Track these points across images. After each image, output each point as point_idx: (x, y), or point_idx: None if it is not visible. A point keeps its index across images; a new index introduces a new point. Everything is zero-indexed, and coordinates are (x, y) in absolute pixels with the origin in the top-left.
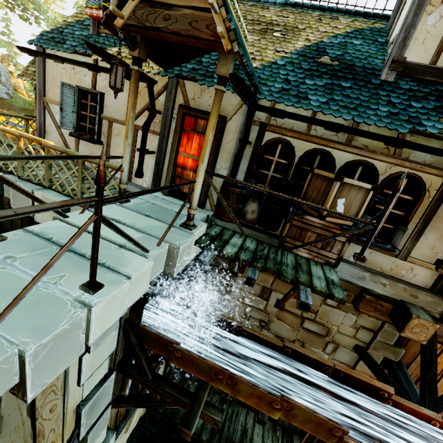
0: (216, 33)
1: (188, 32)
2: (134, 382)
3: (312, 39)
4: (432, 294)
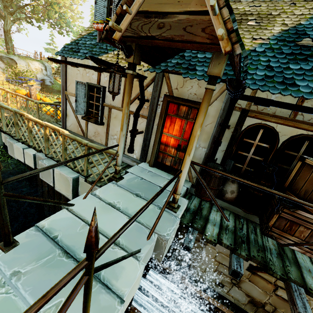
0: (212, 35)
1: (182, 38)
2: None
3: (289, 23)
4: None
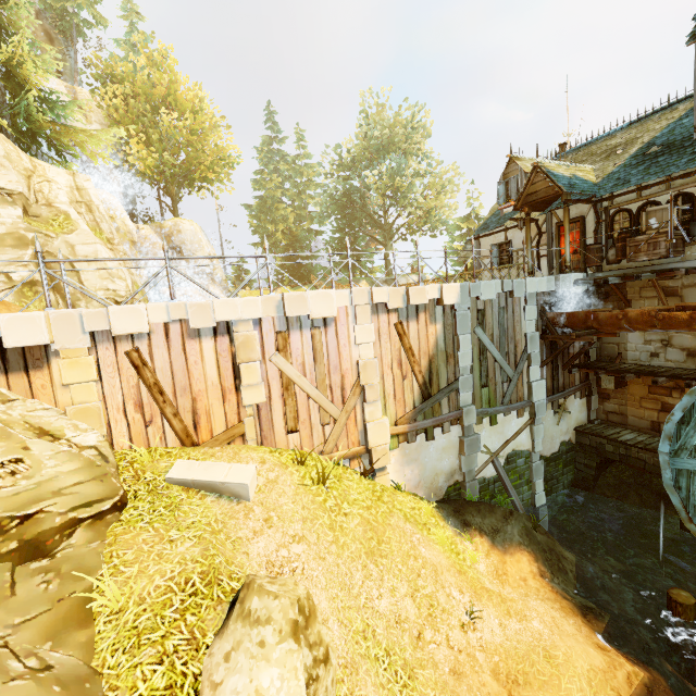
0: (556, 190)
1: (545, 196)
2: (553, 369)
3: (645, 141)
4: None
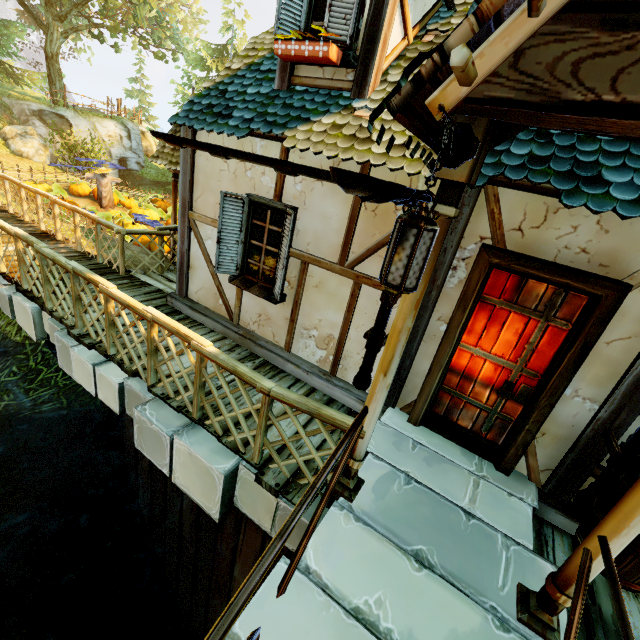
0: None
1: None
2: None
3: None
4: None
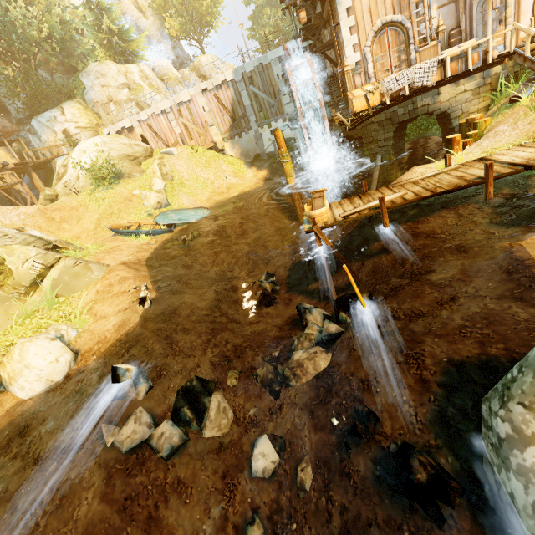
0: None
1: None
2: None
3: None
4: (319, 4)
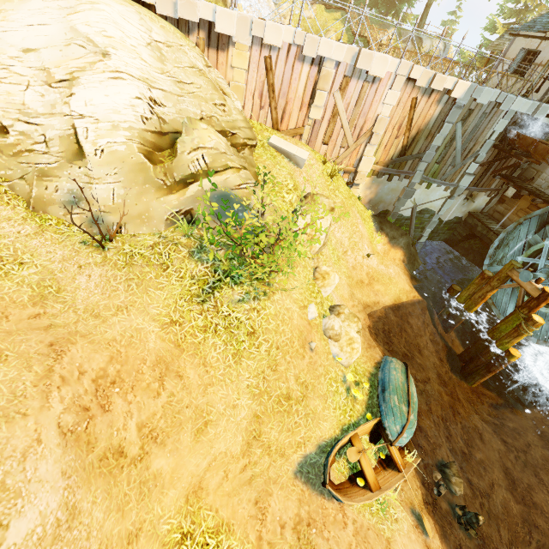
0: None
1: None
2: (486, 171)
3: None
4: None
